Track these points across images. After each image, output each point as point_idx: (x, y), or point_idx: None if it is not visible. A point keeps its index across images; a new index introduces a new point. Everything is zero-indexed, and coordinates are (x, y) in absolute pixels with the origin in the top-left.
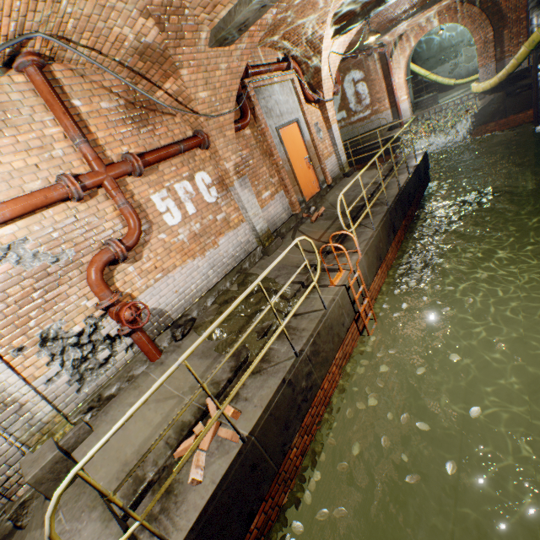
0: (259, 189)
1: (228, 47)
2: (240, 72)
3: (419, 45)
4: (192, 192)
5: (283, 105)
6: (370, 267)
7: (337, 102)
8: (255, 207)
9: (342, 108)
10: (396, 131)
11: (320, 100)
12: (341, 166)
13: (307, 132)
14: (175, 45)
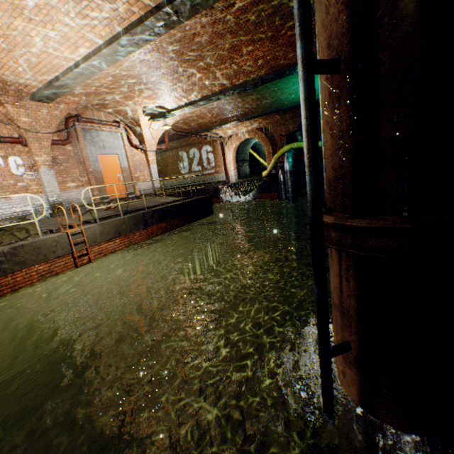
0: (67, 180)
1: (48, 104)
2: (60, 117)
3: (261, 146)
4: (3, 165)
5: (108, 143)
6: (105, 234)
7: (197, 160)
8: (54, 187)
9: (199, 164)
10: (223, 185)
11: (144, 149)
12: (154, 189)
13: (126, 162)
14: (1, 93)
